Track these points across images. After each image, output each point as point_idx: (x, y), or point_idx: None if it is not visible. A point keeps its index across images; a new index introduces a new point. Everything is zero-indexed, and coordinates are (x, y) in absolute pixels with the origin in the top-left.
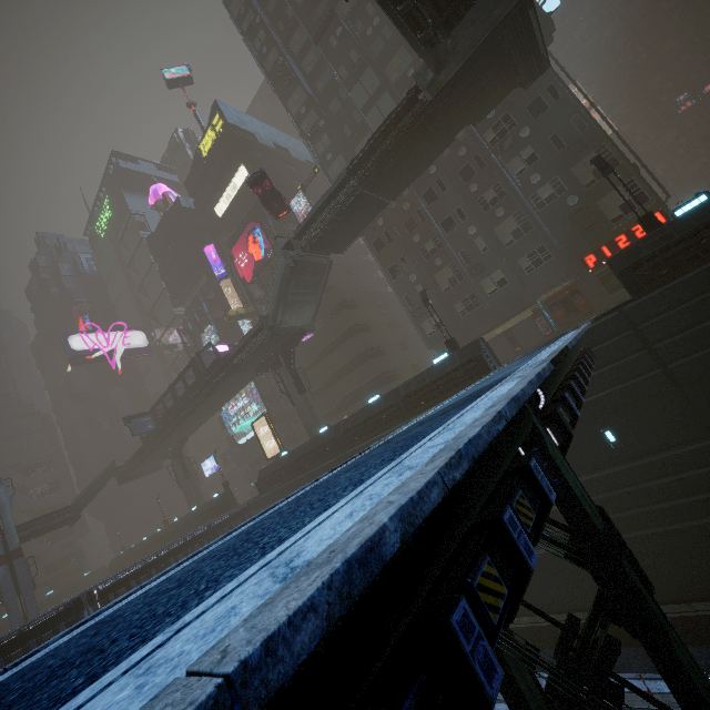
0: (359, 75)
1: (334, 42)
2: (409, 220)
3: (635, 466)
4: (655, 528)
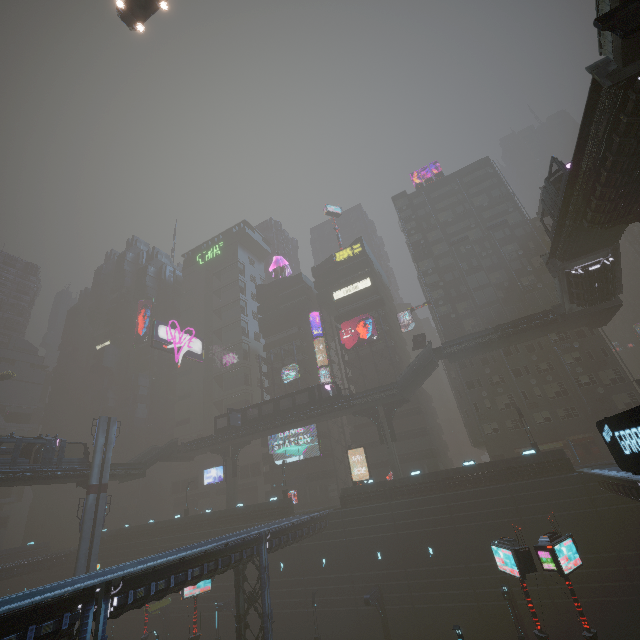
0: (476, 272)
1: (463, 250)
2: (484, 358)
3: None
4: None
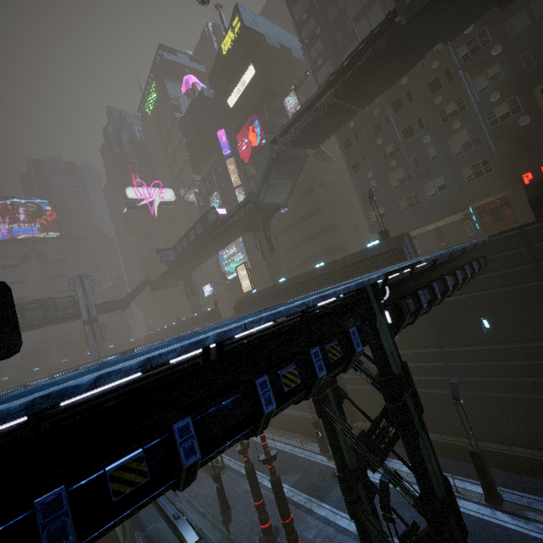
0: None
1: None
2: (377, 124)
3: (498, 348)
4: (501, 393)
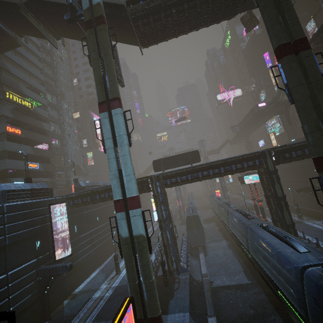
0: None
1: None
2: None
3: None
4: None
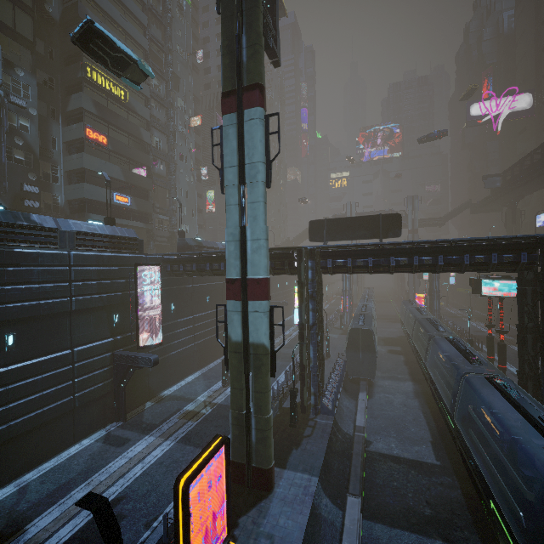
0: None
1: None
2: None
3: None
4: None
